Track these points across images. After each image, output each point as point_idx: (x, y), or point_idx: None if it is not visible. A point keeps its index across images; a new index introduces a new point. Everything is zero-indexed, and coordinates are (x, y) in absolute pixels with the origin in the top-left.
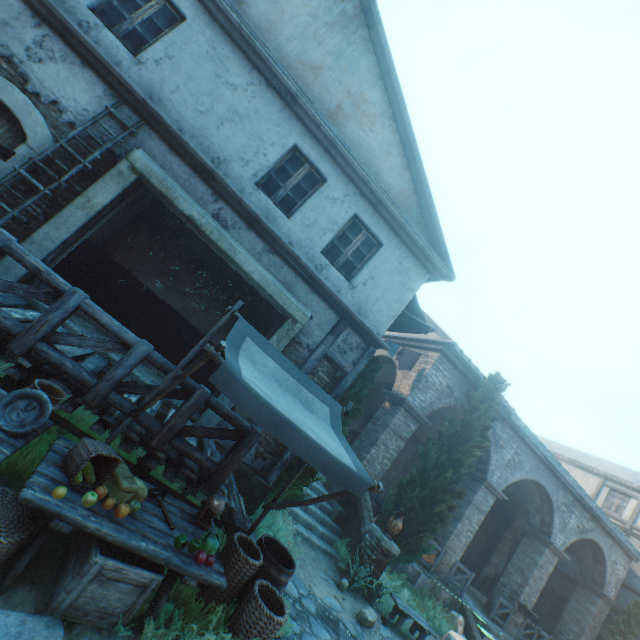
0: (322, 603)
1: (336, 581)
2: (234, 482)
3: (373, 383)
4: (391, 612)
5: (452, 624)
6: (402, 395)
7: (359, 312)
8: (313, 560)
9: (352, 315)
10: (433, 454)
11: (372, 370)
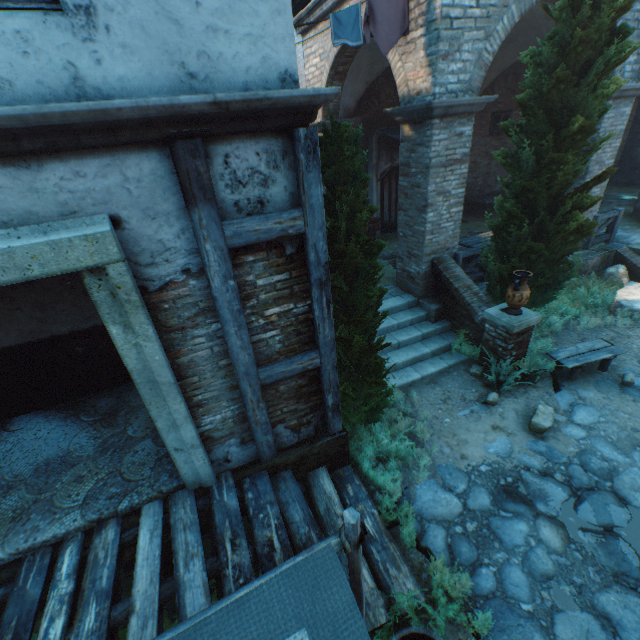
0: (488, 468)
1: (481, 398)
2: (297, 494)
3: (365, 181)
4: (556, 366)
5: (614, 285)
6: (421, 96)
7: (187, 74)
8: (444, 401)
9: (175, 113)
10: (527, 154)
11: (344, 162)
